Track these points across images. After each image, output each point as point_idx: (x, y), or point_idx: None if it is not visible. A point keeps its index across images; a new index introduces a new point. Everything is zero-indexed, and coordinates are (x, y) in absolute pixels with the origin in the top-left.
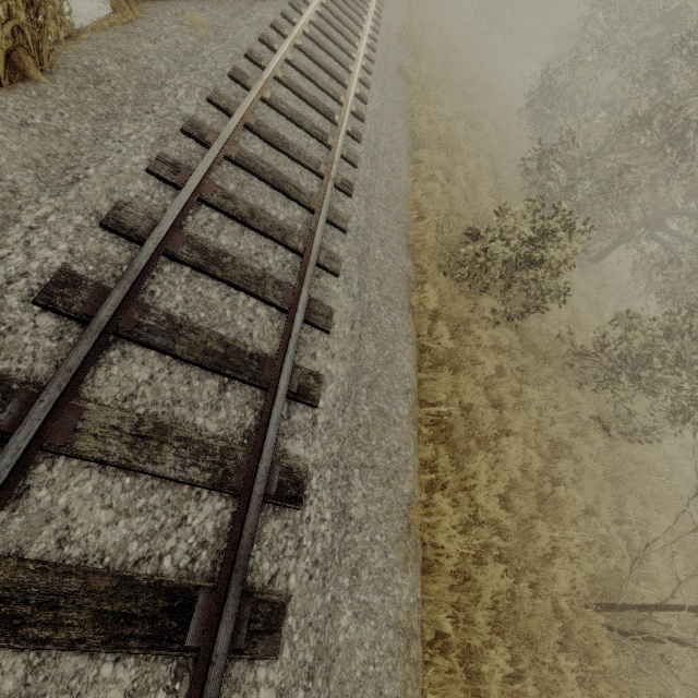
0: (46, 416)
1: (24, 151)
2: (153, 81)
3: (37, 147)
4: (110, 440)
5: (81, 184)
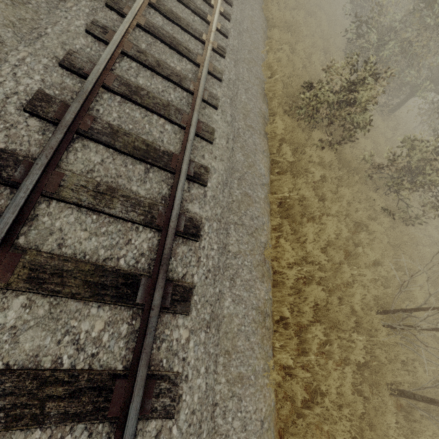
0: (41, 172)
1: (3, 15)
2: None
3: (11, 13)
4: (81, 193)
5: (43, 38)
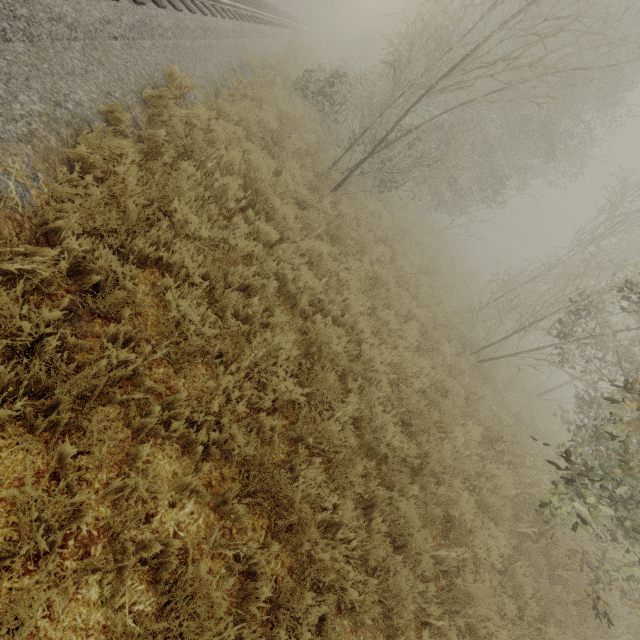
0: None
1: None
2: None
3: None
4: None
5: None
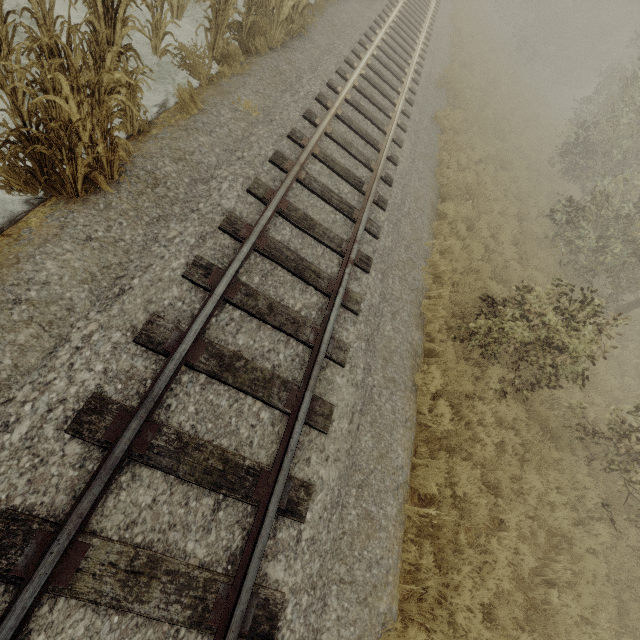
0: (53, 568)
1: (84, 266)
2: (203, 175)
3: (95, 261)
4: (106, 578)
5: (124, 297)
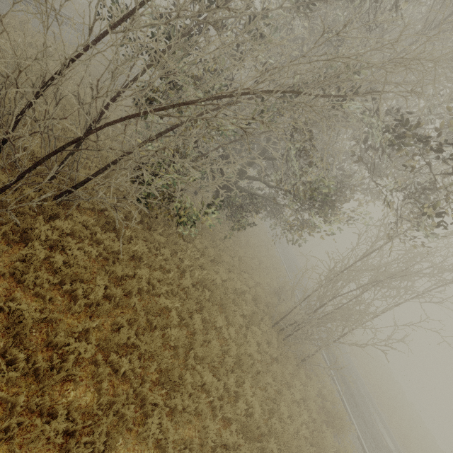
0: None
1: None
2: None
3: None
4: None
5: None
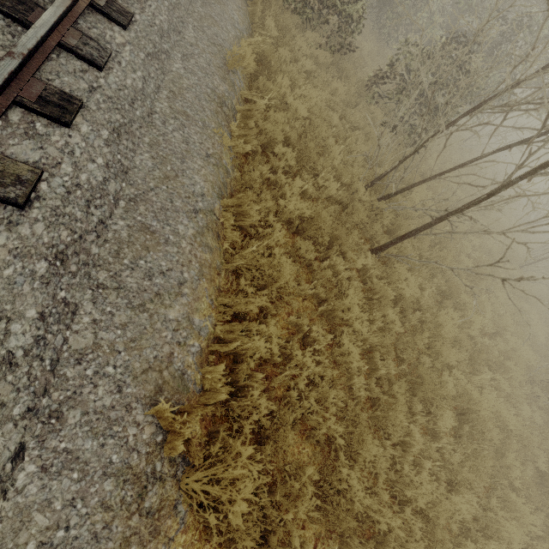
0: None
1: None
2: None
3: None
4: None
5: None
